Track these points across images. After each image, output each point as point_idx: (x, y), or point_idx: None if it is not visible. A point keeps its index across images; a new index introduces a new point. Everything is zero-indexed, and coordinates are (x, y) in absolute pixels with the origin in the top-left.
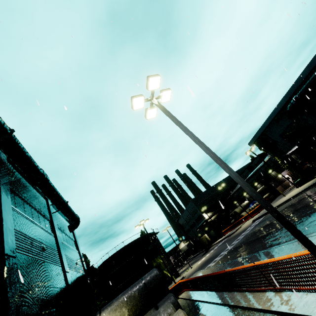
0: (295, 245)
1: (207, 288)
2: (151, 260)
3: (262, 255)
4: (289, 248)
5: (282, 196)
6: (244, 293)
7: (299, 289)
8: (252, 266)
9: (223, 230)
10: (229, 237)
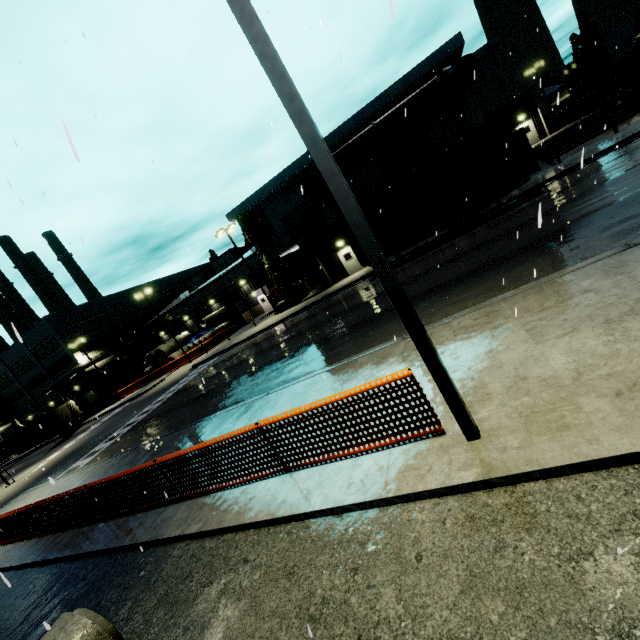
0: (302, 386)
1: (71, 522)
2: None
3: (232, 415)
4: (291, 394)
5: (249, 327)
6: (197, 501)
7: (347, 455)
8: (249, 431)
9: (122, 389)
10: (134, 401)
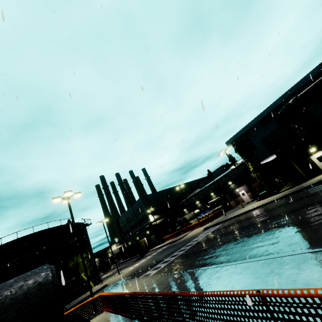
0: None
1: (156, 319)
2: (68, 258)
3: (283, 262)
4: None
5: (236, 209)
6: None
7: None
8: None
9: (166, 237)
10: (172, 244)
